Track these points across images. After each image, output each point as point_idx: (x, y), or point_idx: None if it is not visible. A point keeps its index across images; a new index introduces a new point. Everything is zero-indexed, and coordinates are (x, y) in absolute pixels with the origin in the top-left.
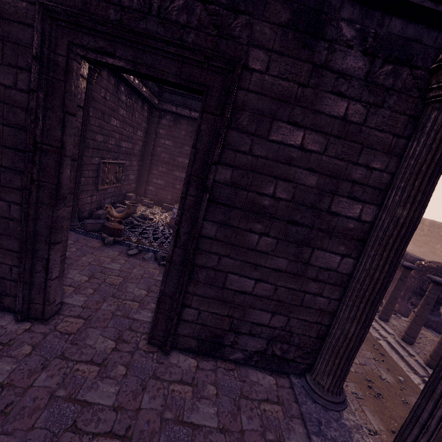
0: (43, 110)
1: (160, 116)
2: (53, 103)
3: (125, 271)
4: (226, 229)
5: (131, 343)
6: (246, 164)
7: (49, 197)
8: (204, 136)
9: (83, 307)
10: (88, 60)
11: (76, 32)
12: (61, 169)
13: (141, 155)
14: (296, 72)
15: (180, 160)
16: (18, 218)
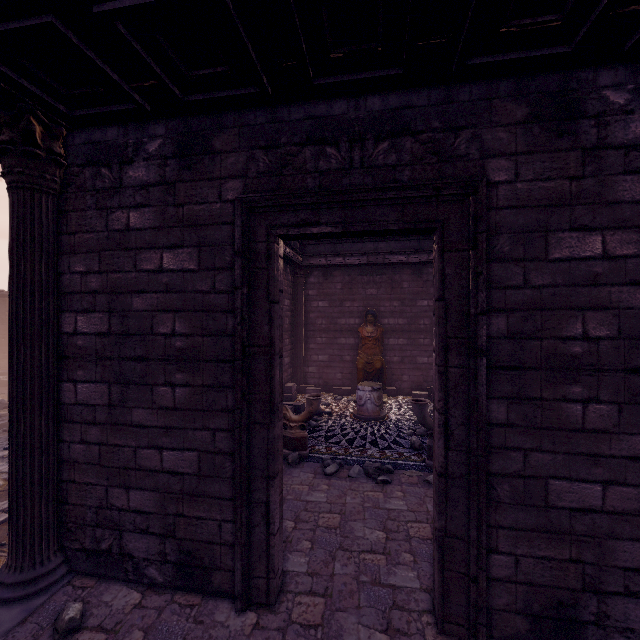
0: (248, 307)
1: (306, 274)
2: (256, 295)
3: (336, 503)
4: (523, 405)
5: (412, 635)
6: (525, 302)
7: (261, 412)
8: (453, 281)
9: (311, 574)
10: (285, 238)
11: (274, 214)
12: (272, 372)
13: (292, 329)
14: (560, 166)
15: (343, 322)
16: (226, 449)
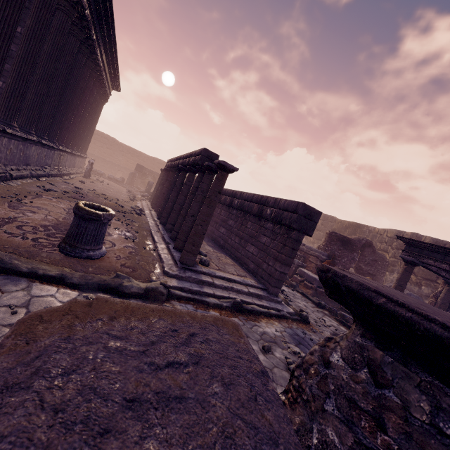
0: None
1: None
2: None
3: None
4: None
5: None
6: None
7: None
8: None
9: None
10: None
11: None
12: None
13: None
14: None
15: None
16: None
